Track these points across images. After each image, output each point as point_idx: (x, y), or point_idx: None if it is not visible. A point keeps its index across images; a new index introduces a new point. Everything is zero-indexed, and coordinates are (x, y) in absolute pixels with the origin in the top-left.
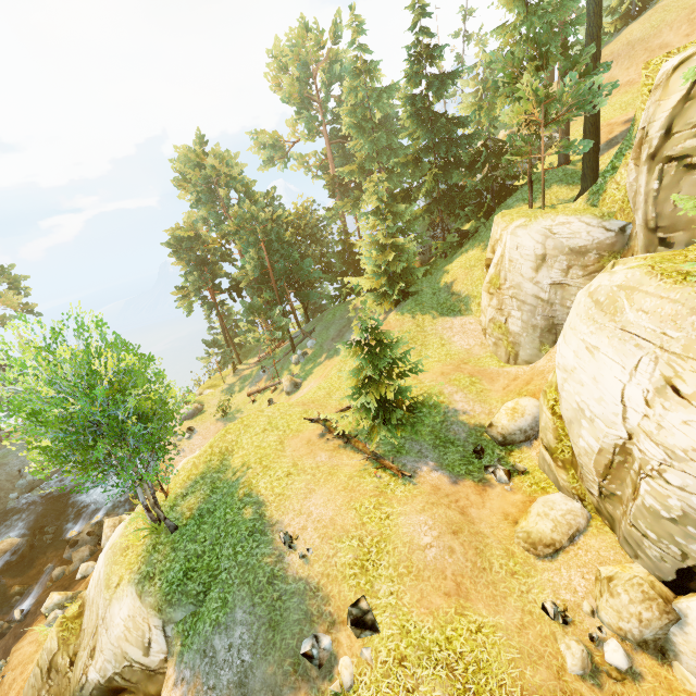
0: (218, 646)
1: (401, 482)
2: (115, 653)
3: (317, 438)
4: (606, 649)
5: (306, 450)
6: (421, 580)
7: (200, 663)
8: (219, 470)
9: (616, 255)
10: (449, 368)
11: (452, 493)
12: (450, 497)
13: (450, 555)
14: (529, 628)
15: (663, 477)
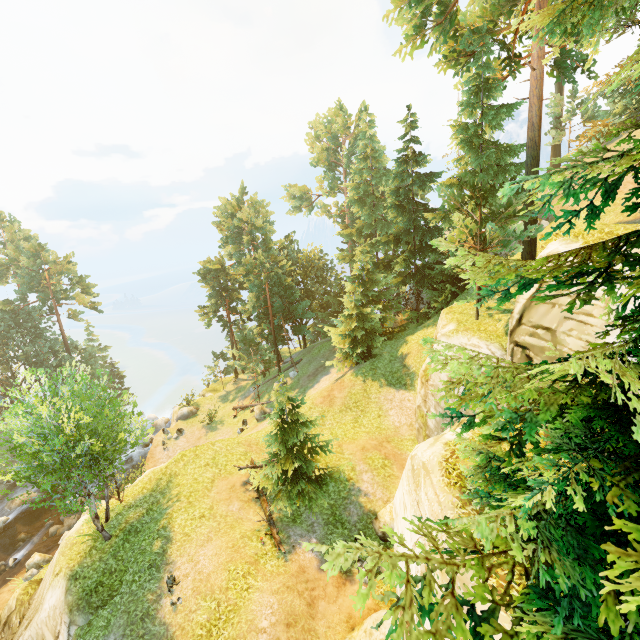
0: None
1: (278, 554)
2: (38, 632)
3: (239, 485)
4: None
5: (226, 495)
6: None
7: None
8: (162, 492)
9: None
10: (372, 443)
11: (314, 579)
12: (309, 583)
13: None
14: None
15: None
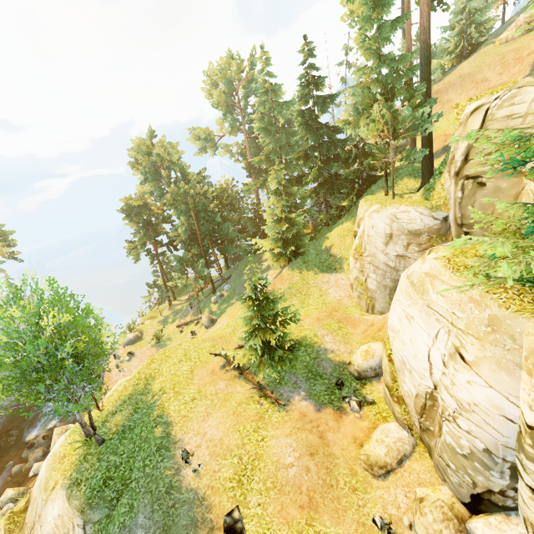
0: None
1: (277, 409)
2: None
3: (219, 369)
4: None
5: (209, 379)
6: (283, 493)
7: None
8: (142, 392)
9: (441, 237)
10: (324, 314)
11: (315, 419)
12: (313, 423)
13: (307, 473)
14: None
15: (456, 422)
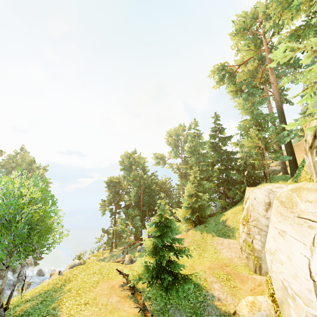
0: None
1: None
2: None
3: (118, 286)
4: None
5: (107, 291)
6: None
7: None
8: (56, 290)
9: None
10: (215, 265)
11: None
12: None
13: None
14: None
15: None
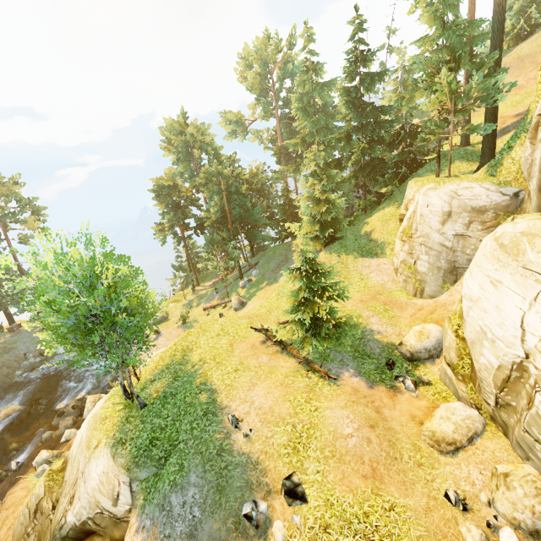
0: (174, 502)
1: (327, 383)
2: (90, 501)
3: (259, 344)
4: (501, 535)
5: (250, 352)
6: (343, 463)
7: (159, 515)
8: (180, 363)
9: (509, 214)
10: (367, 297)
11: (369, 395)
12: (367, 398)
13: (368, 444)
14: (434, 511)
15: None
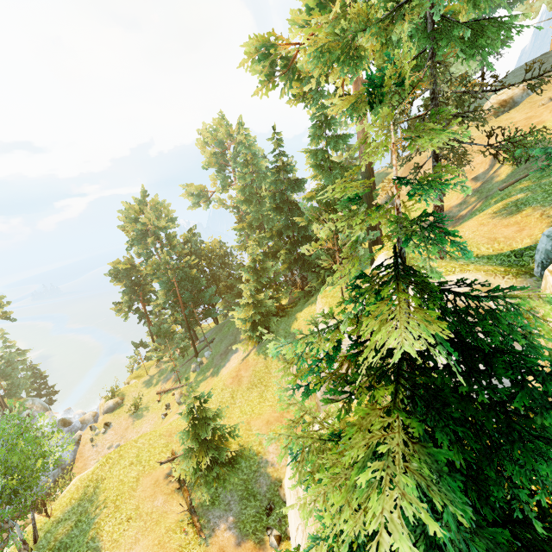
0: None
1: (199, 541)
2: None
3: (163, 479)
4: None
5: (150, 492)
6: None
7: None
8: (90, 499)
9: None
10: (275, 415)
11: None
12: None
13: None
14: None
15: None
